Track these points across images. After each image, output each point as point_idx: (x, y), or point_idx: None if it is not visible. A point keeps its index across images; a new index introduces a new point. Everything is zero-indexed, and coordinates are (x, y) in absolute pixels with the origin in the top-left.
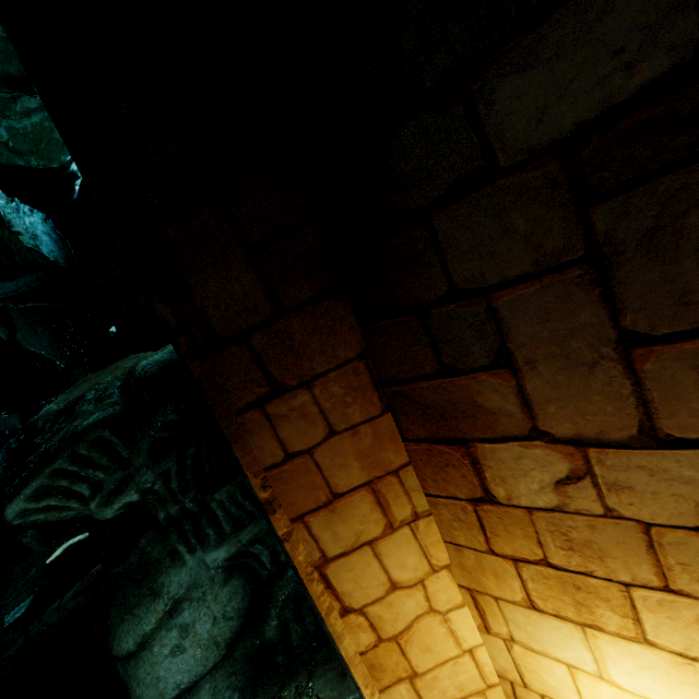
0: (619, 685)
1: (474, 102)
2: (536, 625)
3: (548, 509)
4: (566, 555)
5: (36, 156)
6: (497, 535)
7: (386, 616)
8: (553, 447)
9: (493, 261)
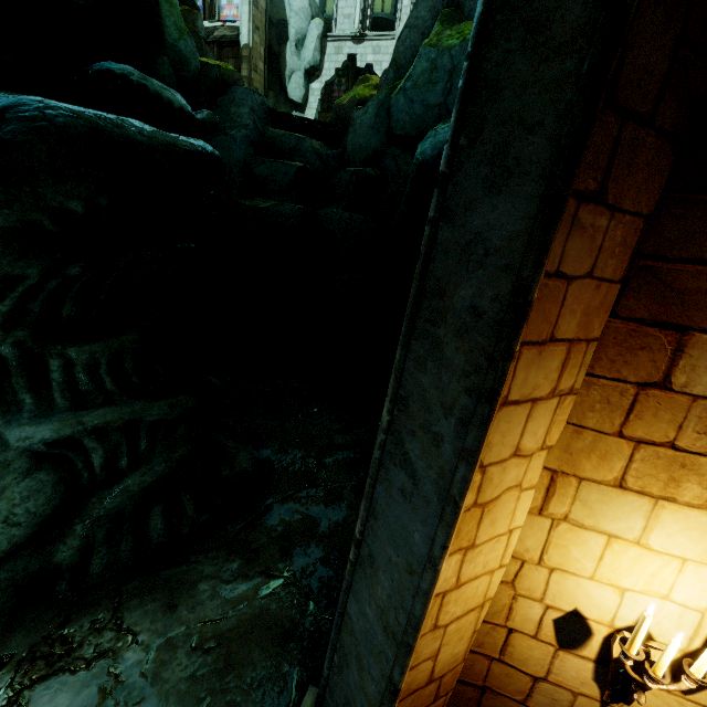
0: (650, 546)
1: None
2: (608, 502)
3: None
4: (697, 438)
5: None
6: (641, 419)
7: (495, 480)
8: None
9: None
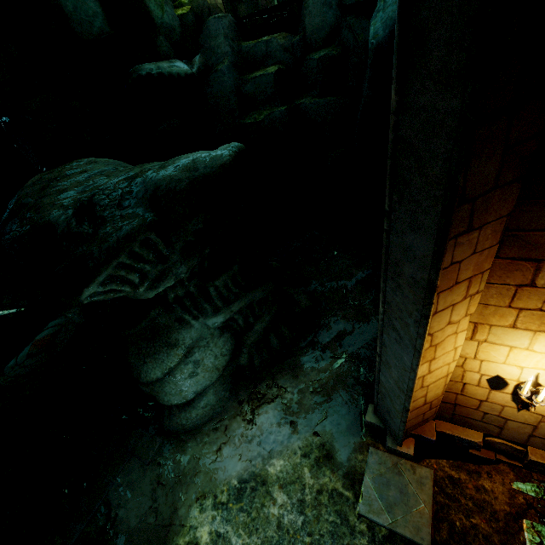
0: (534, 350)
1: None
2: (508, 334)
3: None
4: None
5: None
6: (520, 300)
7: (439, 336)
8: None
9: None
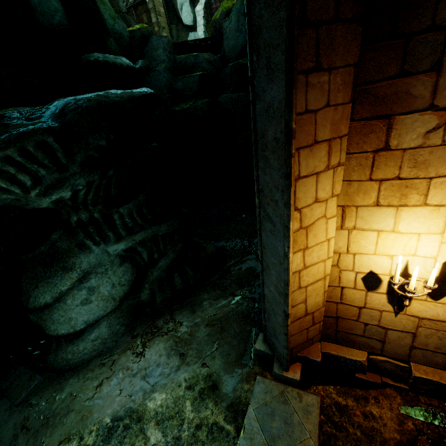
0: (400, 231)
1: None
2: (373, 214)
3: (414, 148)
4: (410, 171)
5: None
6: (379, 169)
7: (308, 215)
8: (435, 113)
9: None
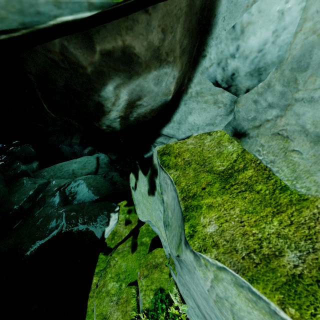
0: None
1: None
2: None
3: None
4: None
5: None
6: None
7: None
8: None
9: None
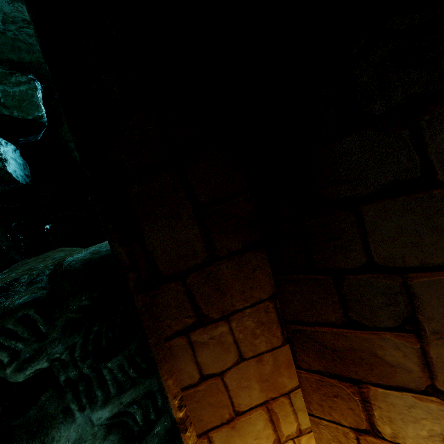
0: None
1: (421, 129)
2: None
3: None
4: None
5: (18, 110)
6: None
7: None
8: None
9: (415, 249)
